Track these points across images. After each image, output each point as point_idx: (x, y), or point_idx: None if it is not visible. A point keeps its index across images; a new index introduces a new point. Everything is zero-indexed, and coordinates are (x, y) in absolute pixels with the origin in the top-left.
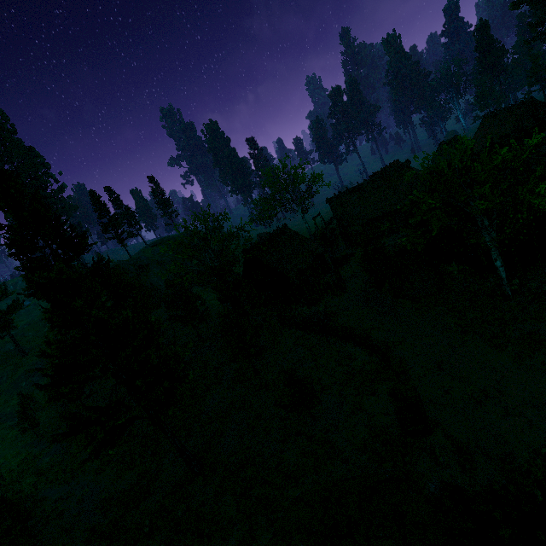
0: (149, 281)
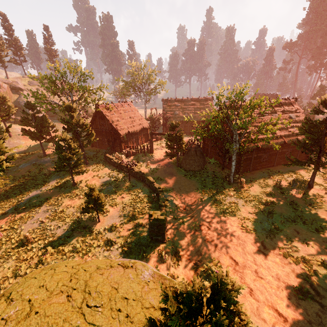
0: (18, 102)
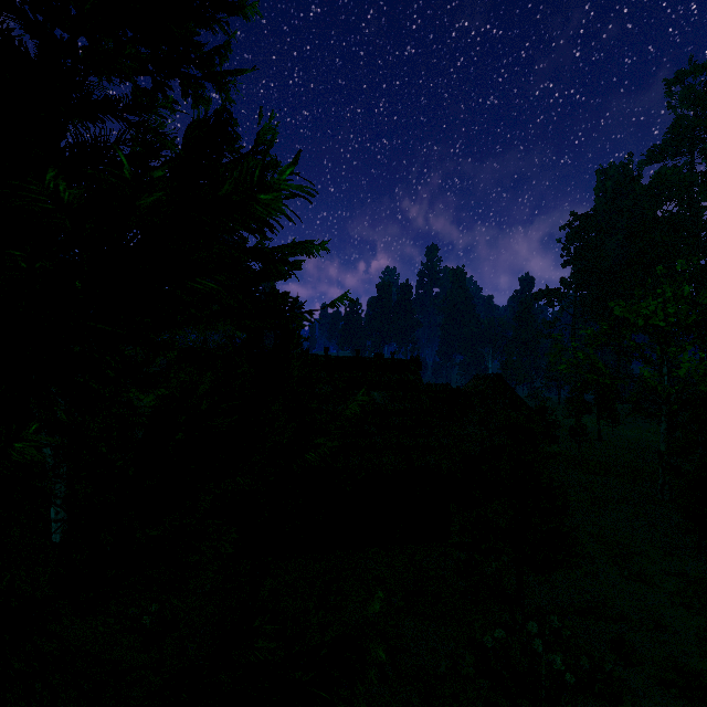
0: None
